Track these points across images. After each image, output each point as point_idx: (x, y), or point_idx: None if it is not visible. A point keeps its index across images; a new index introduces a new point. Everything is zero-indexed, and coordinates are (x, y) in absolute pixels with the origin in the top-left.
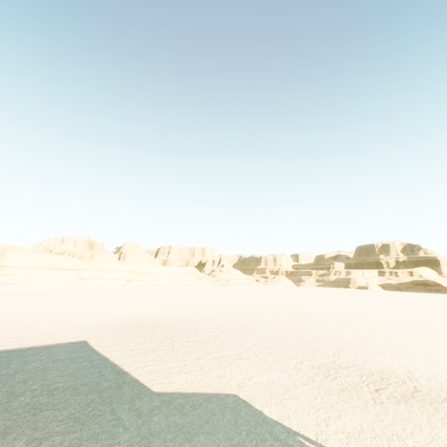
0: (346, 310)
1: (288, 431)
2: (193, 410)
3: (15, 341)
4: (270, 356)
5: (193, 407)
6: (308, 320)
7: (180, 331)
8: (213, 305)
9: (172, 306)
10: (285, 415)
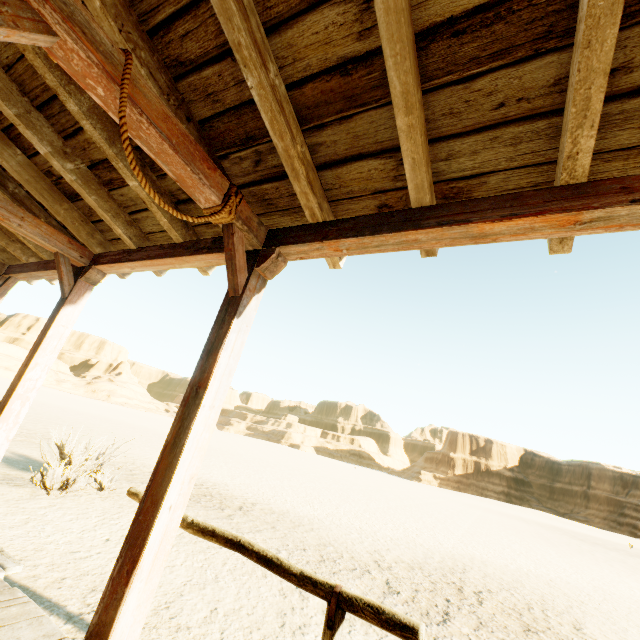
0: (213, 442)
1: None
2: None
3: None
4: None
5: None
6: (123, 427)
7: None
8: None
9: None
10: None
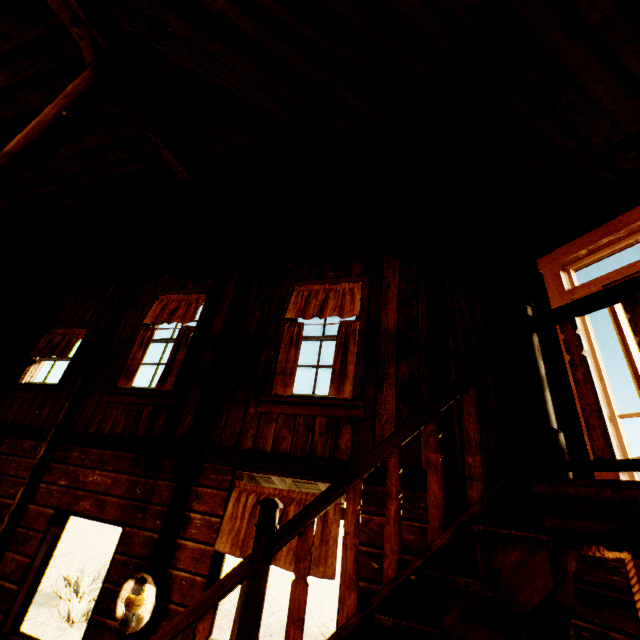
0: None
1: None
2: None
3: None
4: None
5: None
6: None
7: None
8: None
9: None
10: None
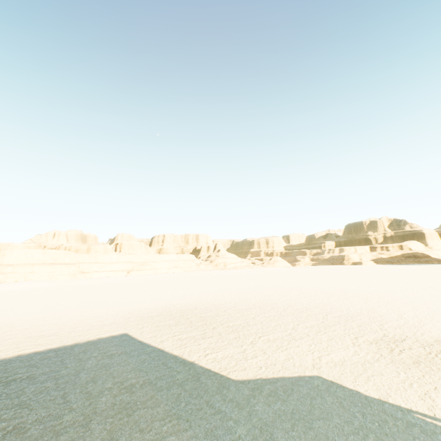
0: (356, 285)
1: (400, 409)
2: (289, 395)
3: (53, 339)
4: (321, 335)
5: (286, 393)
6: (328, 297)
7: (214, 317)
8: (226, 289)
9: (187, 293)
10: (383, 392)
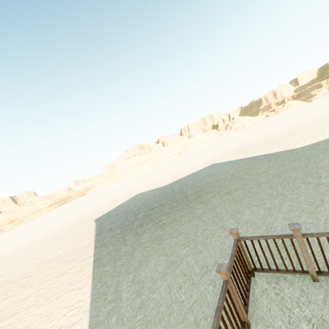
0: None
1: None
2: None
3: (180, 176)
4: None
5: None
6: None
7: (260, 143)
8: (256, 134)
9: (229, 146)
10: None
